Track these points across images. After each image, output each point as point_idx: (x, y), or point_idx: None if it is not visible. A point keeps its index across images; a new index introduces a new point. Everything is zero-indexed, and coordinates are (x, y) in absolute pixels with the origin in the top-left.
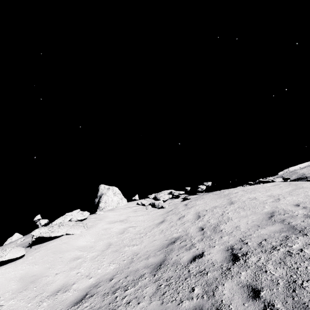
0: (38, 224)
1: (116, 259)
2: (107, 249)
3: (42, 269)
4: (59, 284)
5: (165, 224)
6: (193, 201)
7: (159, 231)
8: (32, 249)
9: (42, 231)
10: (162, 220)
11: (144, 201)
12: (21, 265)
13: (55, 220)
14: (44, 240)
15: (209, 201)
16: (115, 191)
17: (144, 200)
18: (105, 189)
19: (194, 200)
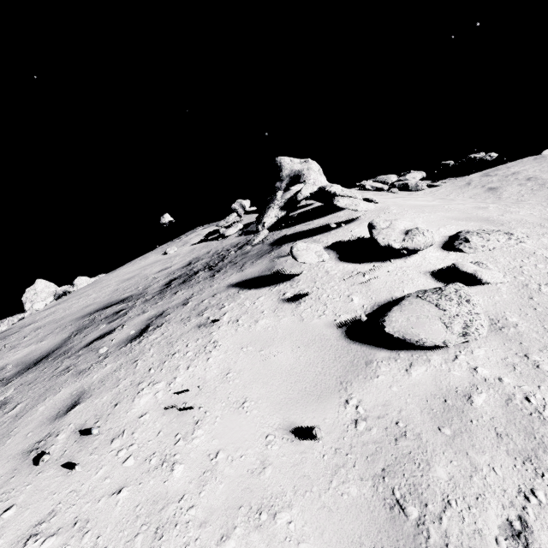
0: (237, 208)
1: (545, 206)
2: (497, 203)
3: (459, 214)
4: (538, 220)
5: (513, 187)
6: (496, 171)
7: (525, 191)
8: (321, 221)
9: (340, 188)
10: (488, 188)
11: (376, 184)
12: (406, 215)
13: (301, 189)
14: (304, 220)
15: (541, 164)
16: (317, 167)
17: (375, 183)
18: (296, 163)
19: (496, 171)
